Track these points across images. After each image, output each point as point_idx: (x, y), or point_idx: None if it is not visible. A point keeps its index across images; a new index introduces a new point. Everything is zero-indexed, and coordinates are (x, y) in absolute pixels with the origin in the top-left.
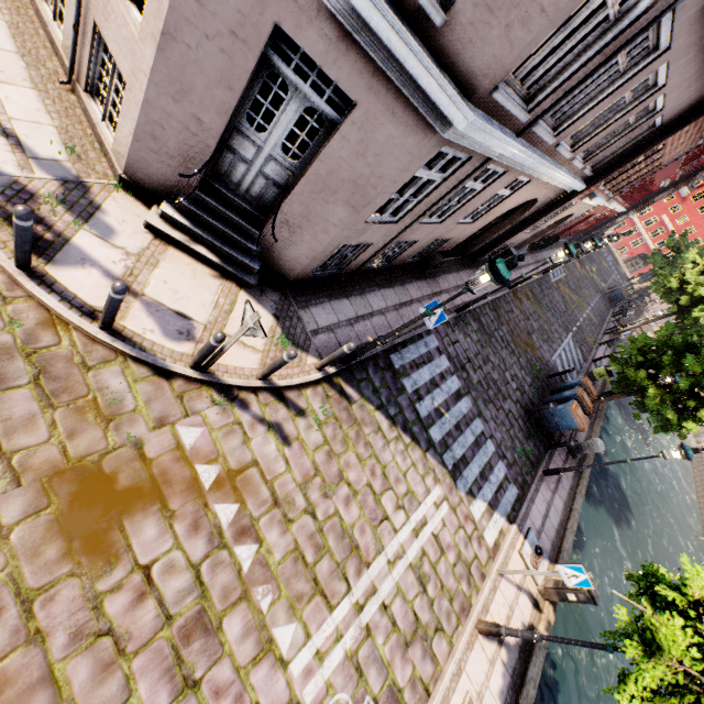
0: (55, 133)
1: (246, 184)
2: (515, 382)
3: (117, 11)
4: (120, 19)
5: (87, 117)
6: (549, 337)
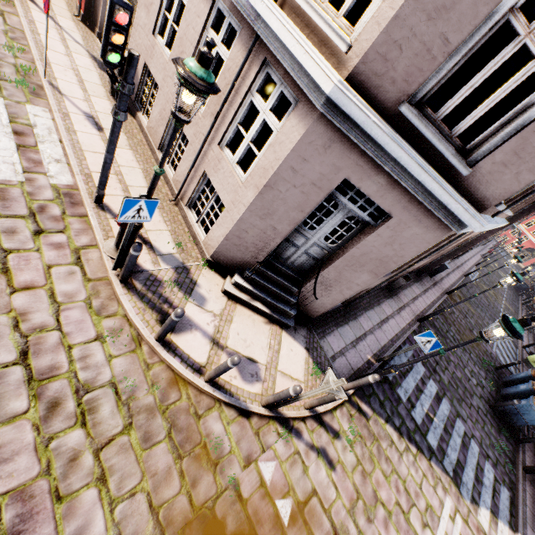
0: (169, 235)
1: (292, 258)
2: (474, 377)
3: (226, 169)
4: (228, 173)
5: (185, 220)
6: (484, 330)
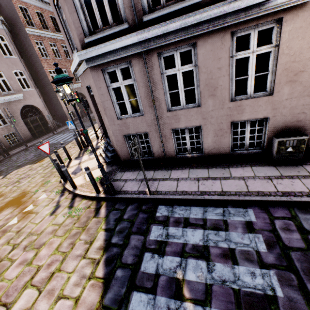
0: None
1: None
2: None
3: None
4: None
5: None
6: None
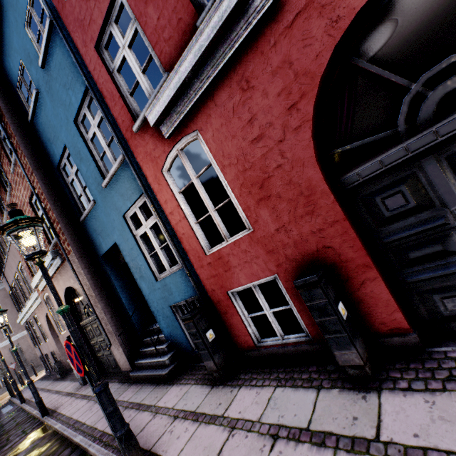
0: None
1: None
2: None
3: None
4: None
5: None
6: None
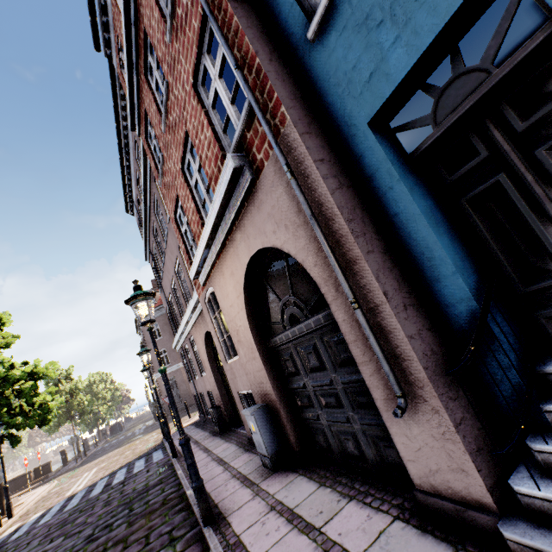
0: None
1: None
2: None
3: None
4: None
5: None
6: None
